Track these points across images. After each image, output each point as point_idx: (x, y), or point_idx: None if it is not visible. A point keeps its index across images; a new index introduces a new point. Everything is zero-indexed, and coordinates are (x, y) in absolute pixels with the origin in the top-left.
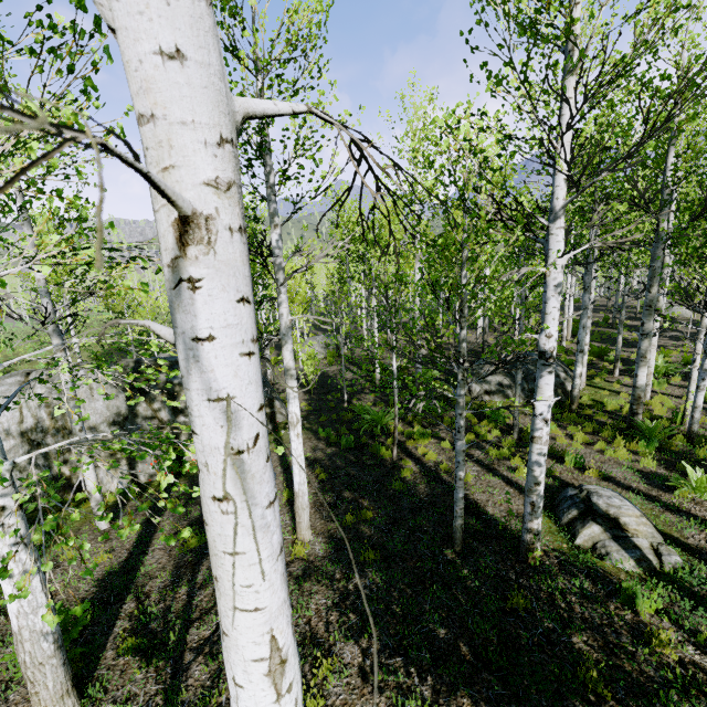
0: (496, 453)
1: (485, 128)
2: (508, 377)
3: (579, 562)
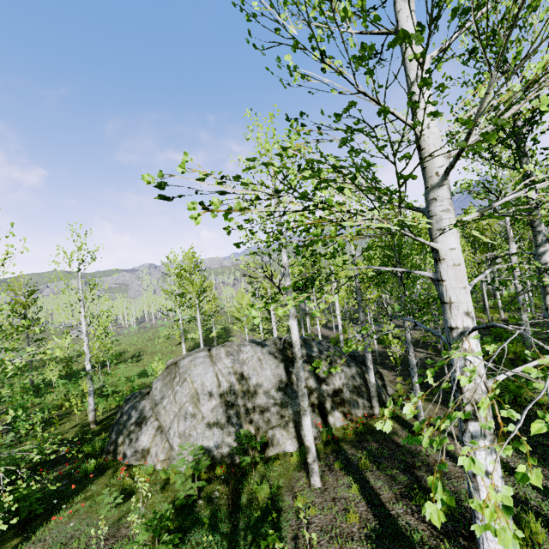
0: None
1: None
2: None
3: None
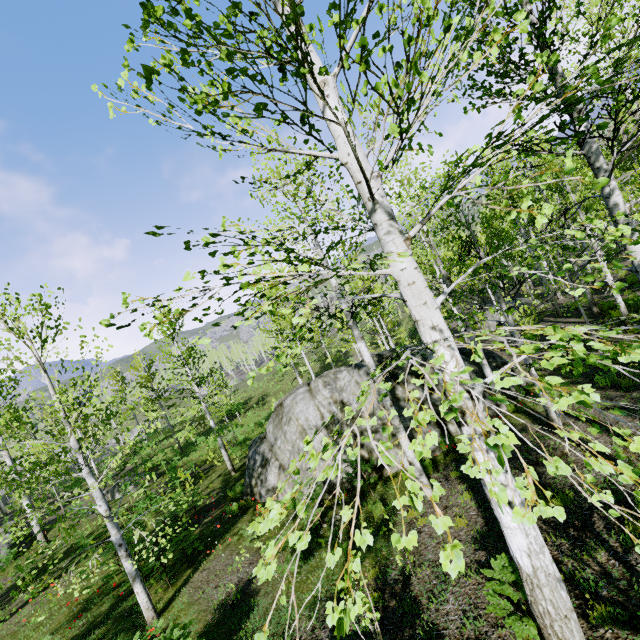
0: None
1: None
2: None
3: None
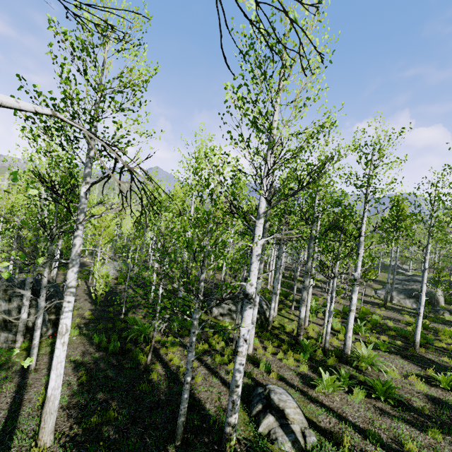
0: (219, 359)
1: (228, 162)
2: (235, 305)
3: (259, 448)
